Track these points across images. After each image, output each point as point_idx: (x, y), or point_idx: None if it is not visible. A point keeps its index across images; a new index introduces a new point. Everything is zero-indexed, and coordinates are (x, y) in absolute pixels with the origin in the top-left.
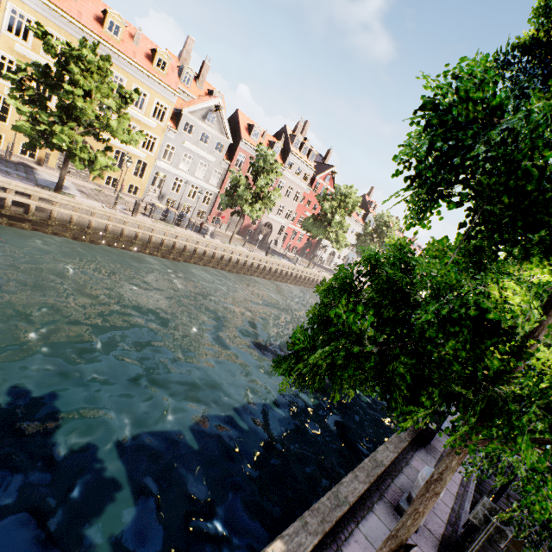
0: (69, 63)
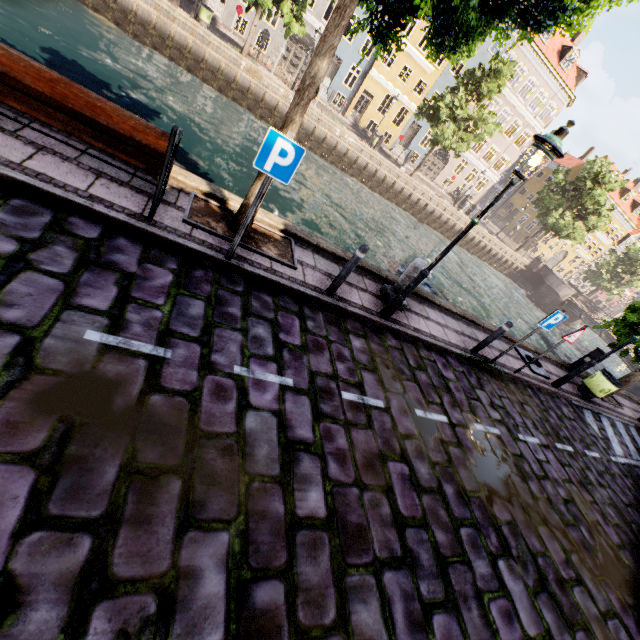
0: (637, 260)
